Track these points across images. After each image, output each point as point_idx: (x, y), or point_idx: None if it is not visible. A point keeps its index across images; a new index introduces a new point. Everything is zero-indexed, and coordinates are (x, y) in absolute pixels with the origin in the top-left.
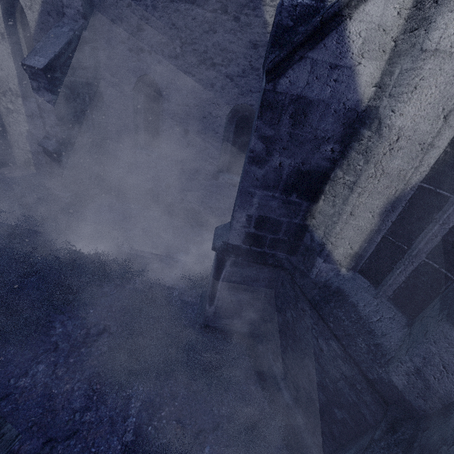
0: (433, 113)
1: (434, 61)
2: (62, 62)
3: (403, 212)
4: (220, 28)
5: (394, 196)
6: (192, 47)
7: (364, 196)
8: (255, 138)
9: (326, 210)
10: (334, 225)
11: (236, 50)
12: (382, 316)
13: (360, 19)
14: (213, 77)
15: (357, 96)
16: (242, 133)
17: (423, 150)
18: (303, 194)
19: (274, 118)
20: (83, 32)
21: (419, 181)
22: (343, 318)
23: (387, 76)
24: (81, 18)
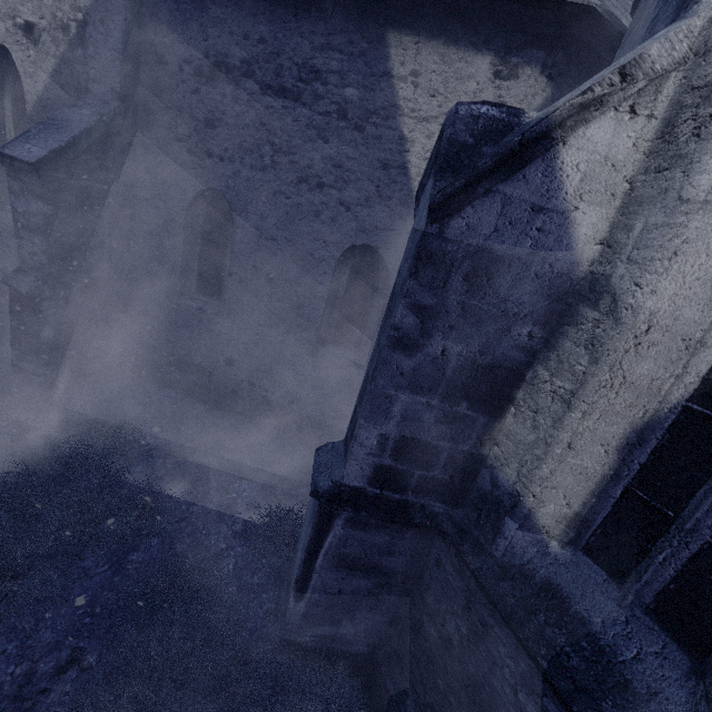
0: (703, 294)
1: (703, 217)
2: (71, 156)
3: (659, 449)
4: (335, 138)
5: (642, 421)
6: (290, 158)
7: (592, 417)
8: (403, 307)
9: (520, 433)
10: (537, 463)
11: (357, 168)
12: (642, 649)
13: (579, 146)
14: (319, 203)
15: (571, 255)
16: (359, 286)
17: (688, 349)
18: (479, 403)
19: (438, 279)
20: (115, 118)
21: (684, 399)
22: (567, 651)
23: (621, 232)
24: (115, 99)
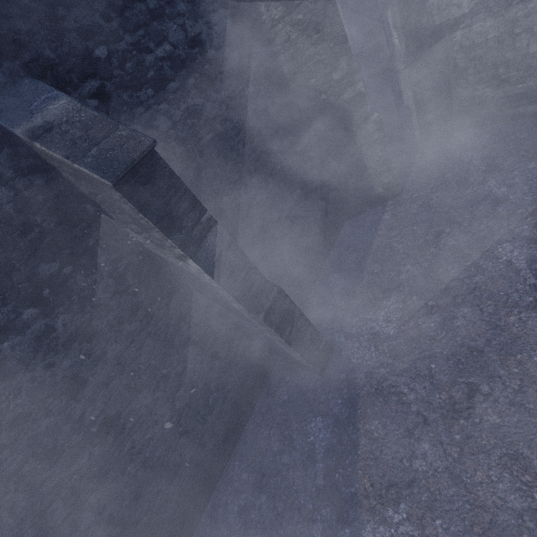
0: None
1: None
2: None
3: None
4: None
5: None
6: None
7: None
8: None
9: None
10: None
11: None
12: None
13: None
14: None
15: None
16: None
17: None
18: None
19: None
20: None
21: None
22: None
23: None
24: None
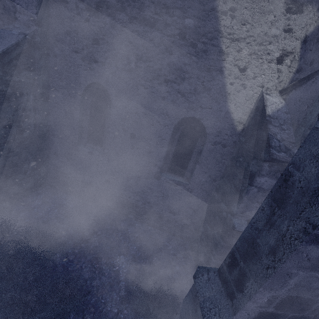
0: None
1: None
2: (5, 61)
3: None
4: (177, 51)
5: None
6: (147, 63)
7: None
8: None
9: None
10: None
11: (190, 70)
12: None
13: None
14: (164, 91)
15: None
16: (186, 140)
17: None
18: None
19: None
20: (35, 37)
21: None
22: None
23: None
24: (34, 24)
